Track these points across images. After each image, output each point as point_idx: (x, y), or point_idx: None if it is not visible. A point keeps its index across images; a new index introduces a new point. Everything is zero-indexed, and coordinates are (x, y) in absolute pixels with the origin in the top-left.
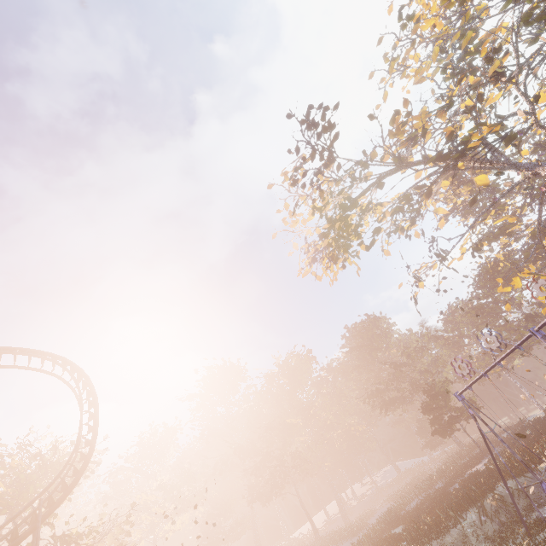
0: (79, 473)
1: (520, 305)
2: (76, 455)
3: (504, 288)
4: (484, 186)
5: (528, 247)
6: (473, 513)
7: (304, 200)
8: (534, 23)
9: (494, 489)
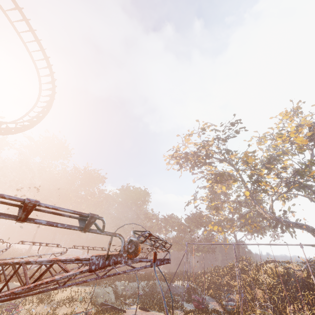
0: (19, 131)
1: (192, 235)
2: (18, 119)
3: (211, 226)
4: (245, 195)
5: (218, 221)
6: (143, 282)
7: (198, 137)
8: (299, 174)
9: (155, 280)
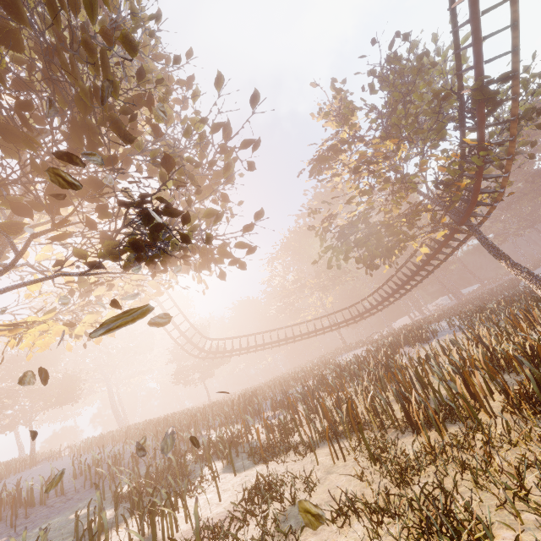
0: None
1: None
2: None
3: None
4: None
5: None
6: None
7: None
8: None
9: None
